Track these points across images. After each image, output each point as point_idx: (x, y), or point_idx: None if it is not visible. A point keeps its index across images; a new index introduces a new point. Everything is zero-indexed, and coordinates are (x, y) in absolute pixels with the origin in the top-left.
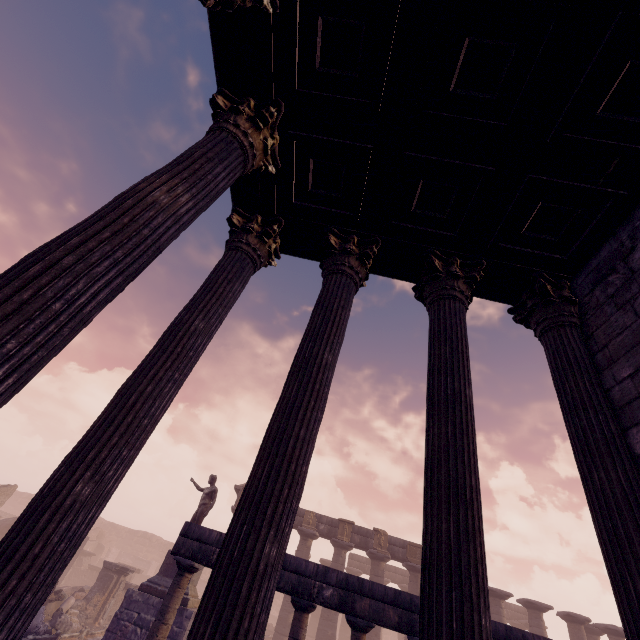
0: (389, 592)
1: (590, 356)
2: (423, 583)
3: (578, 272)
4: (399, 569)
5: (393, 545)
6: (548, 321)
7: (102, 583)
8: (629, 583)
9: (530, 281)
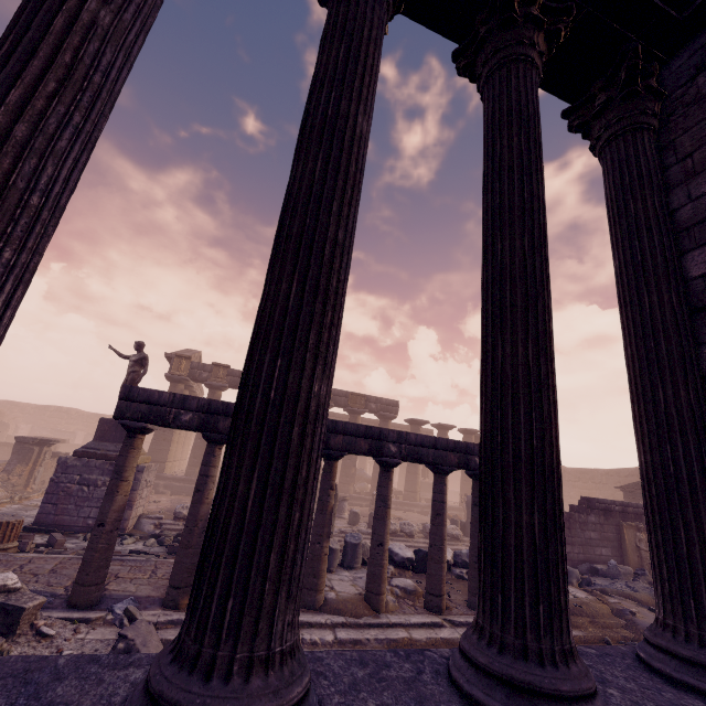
0: (361, 428)
1: (662, 171)
2: (491, 409)
3: (678, 51)
4: (337, 414)
5: (337, 396)
6: (624, 122)
7: (21, 456)
8: (659, 392)
9: (614, 60)
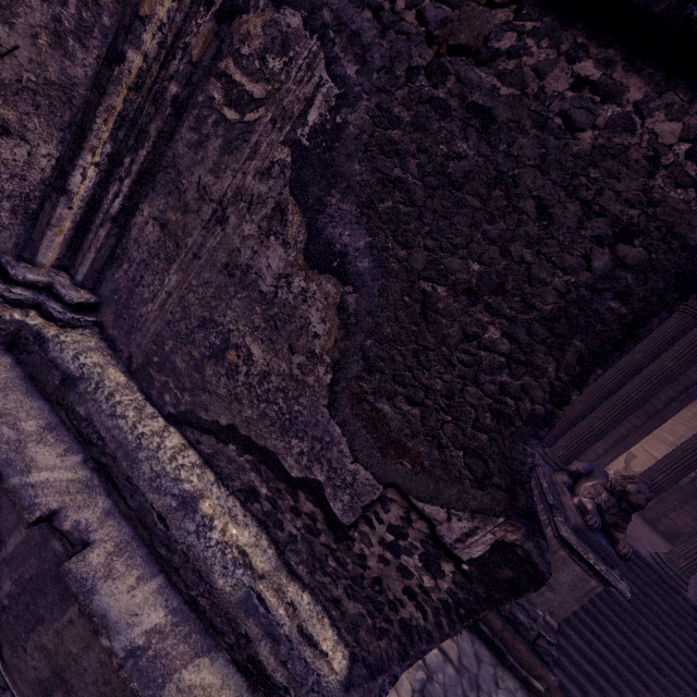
0: None
1: None
2: None
3: None
4: None
5: None
6: None
7: None
8: None
9: None
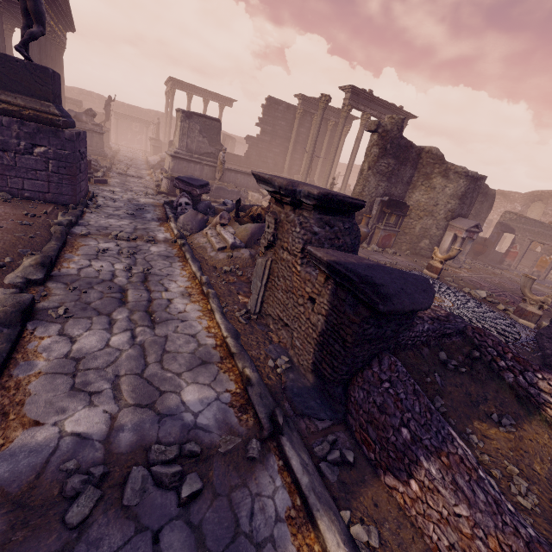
0: None
1: None
2: None
3: None
4: None
5: None
6: None
7: None
8: None
9: None
